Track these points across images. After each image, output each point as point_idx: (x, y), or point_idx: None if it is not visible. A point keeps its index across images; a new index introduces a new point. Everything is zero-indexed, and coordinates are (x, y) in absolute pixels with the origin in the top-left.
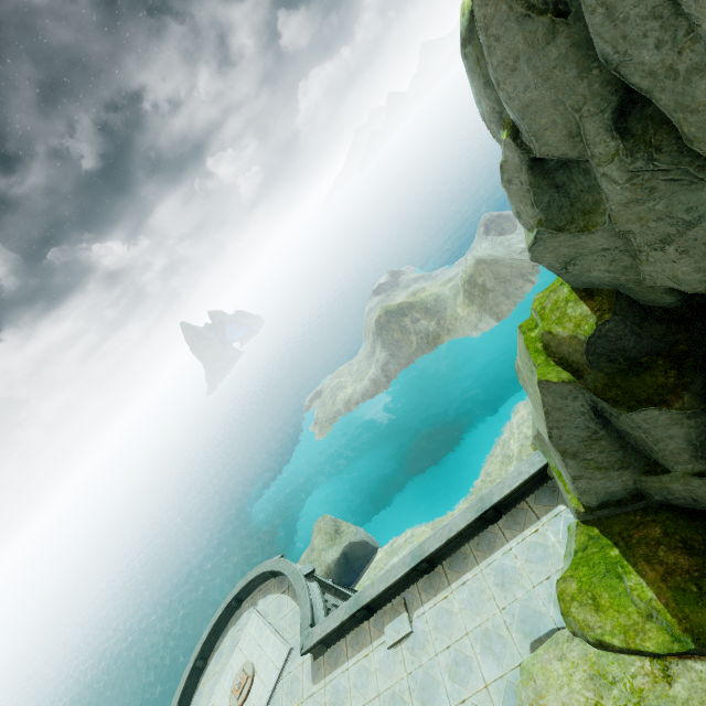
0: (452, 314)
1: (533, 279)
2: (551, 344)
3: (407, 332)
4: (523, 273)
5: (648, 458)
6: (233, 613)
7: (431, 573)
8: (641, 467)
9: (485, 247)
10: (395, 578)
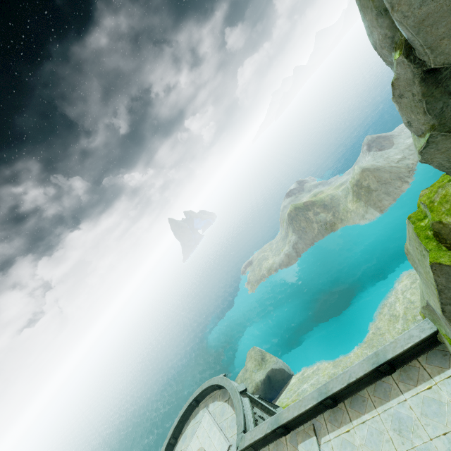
0: (344, 209)
1: (409, 180)
2: (441, 232)
3: (310, 222)
4: (400, 176)
5: None
6: (193, 410)
7: (335, 408)
8: None
9: (368, 160)
10: (305, 408)
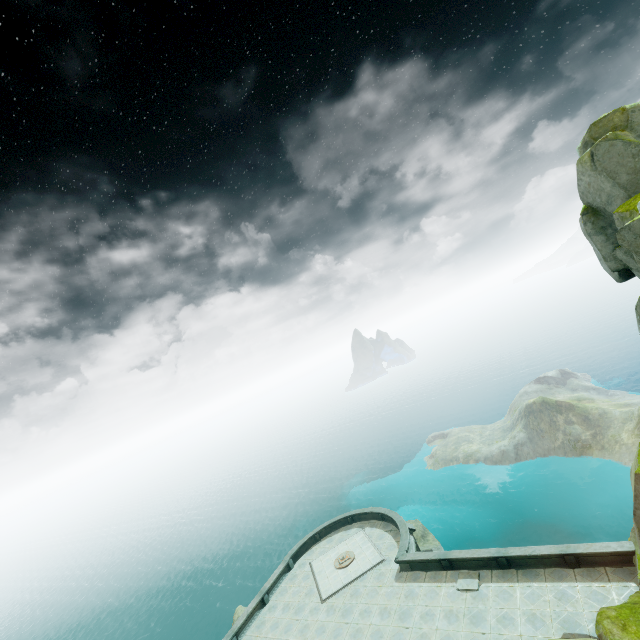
0: (614, 436)
1: None
2: None
3: (555, 427)
4: None
5: None
6: (345, 525)
7: (506, 570)
8: None
9: None
10: (479, 555)
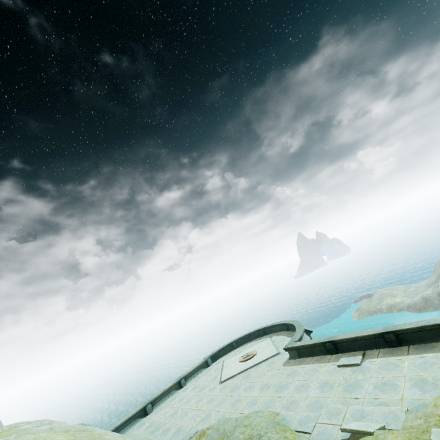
0: None
1: None
2: None
3: None
4: None
5: None
6: (258, 337)
7: (396, 347)
8: None
9: None
10: (363, 334)
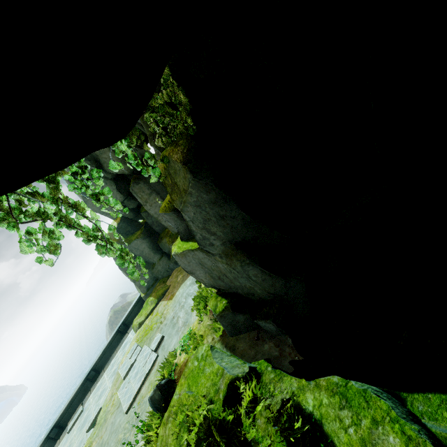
0: None
1: None
2: (110, 236)
3: None
4: None
5: (151, 263)
6: None
7: (98, 377)
8: (151, 267)
9: None
10: (75, 391)
